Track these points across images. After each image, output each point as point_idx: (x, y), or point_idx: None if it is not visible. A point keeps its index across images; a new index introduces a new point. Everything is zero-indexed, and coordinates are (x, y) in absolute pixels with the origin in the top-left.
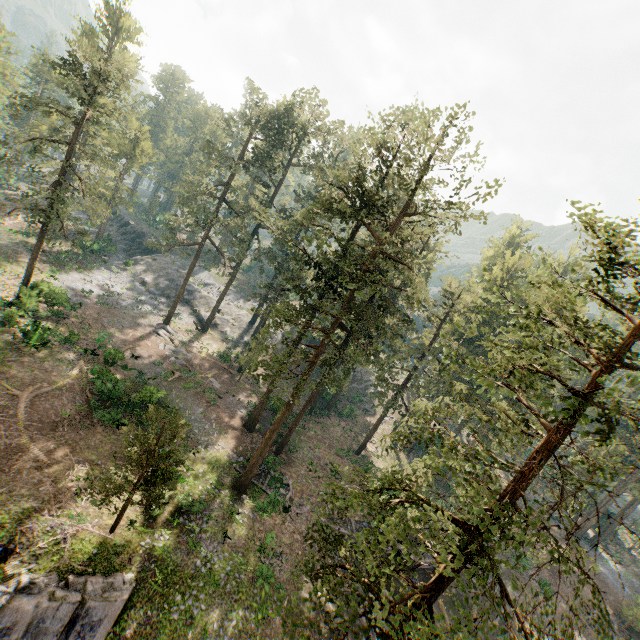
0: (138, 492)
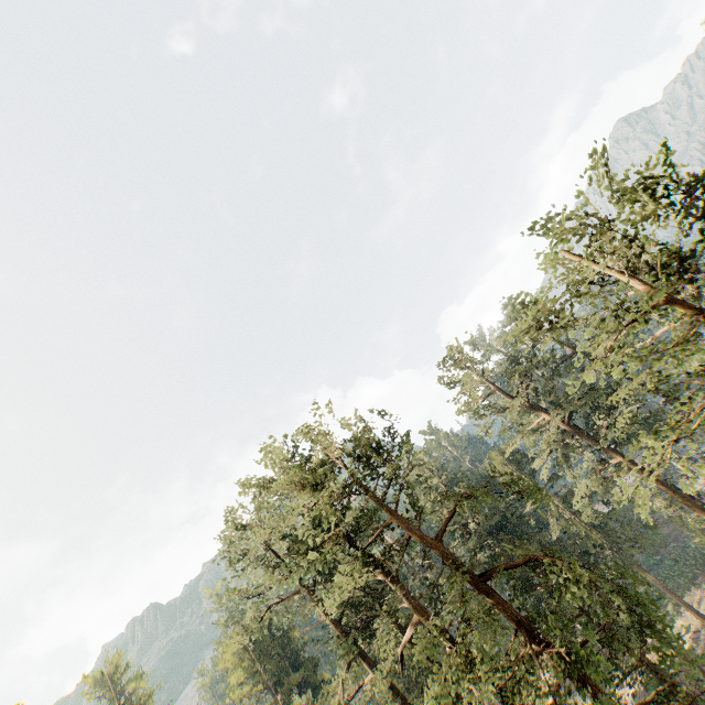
0: None
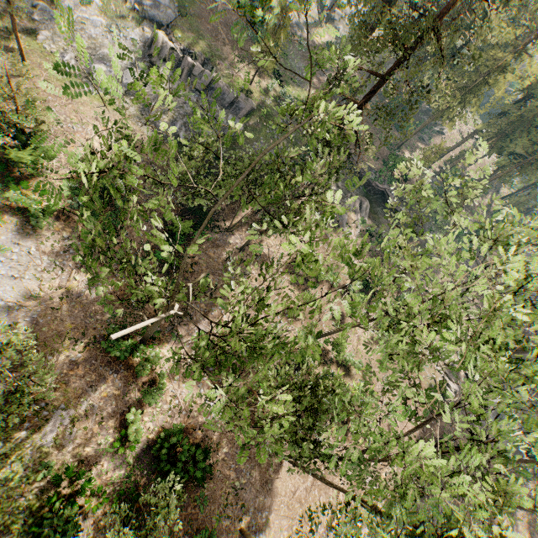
0: (262, 79)
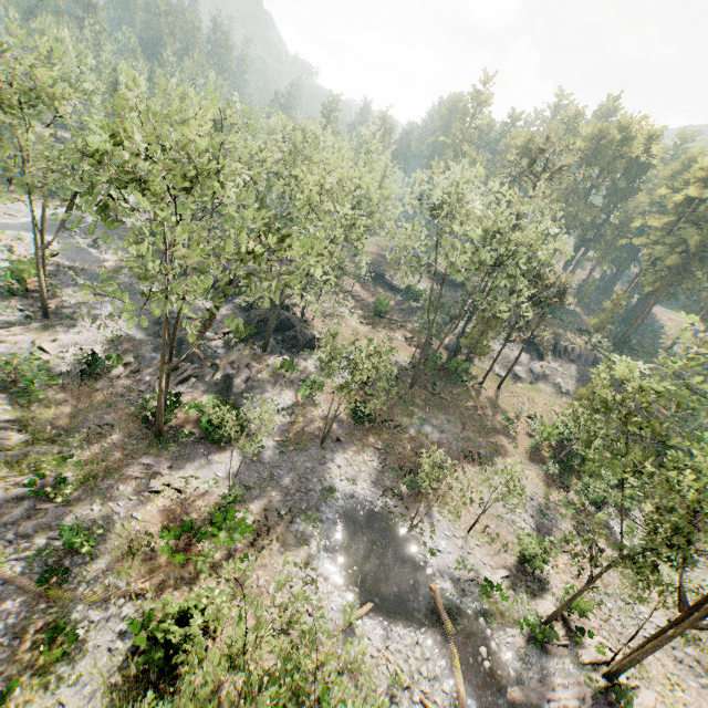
0: (580, 338)
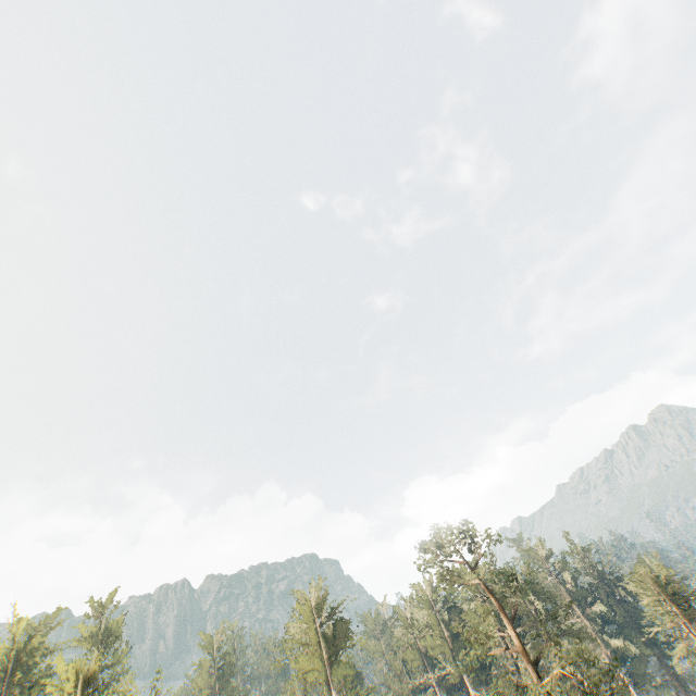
0: None
